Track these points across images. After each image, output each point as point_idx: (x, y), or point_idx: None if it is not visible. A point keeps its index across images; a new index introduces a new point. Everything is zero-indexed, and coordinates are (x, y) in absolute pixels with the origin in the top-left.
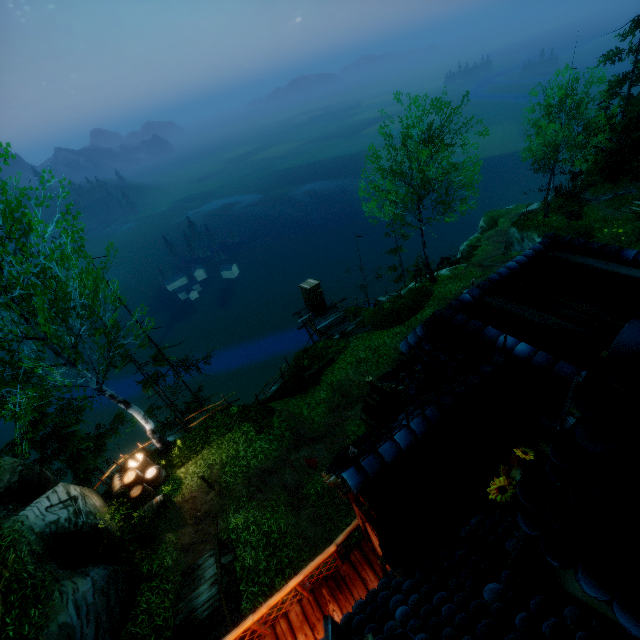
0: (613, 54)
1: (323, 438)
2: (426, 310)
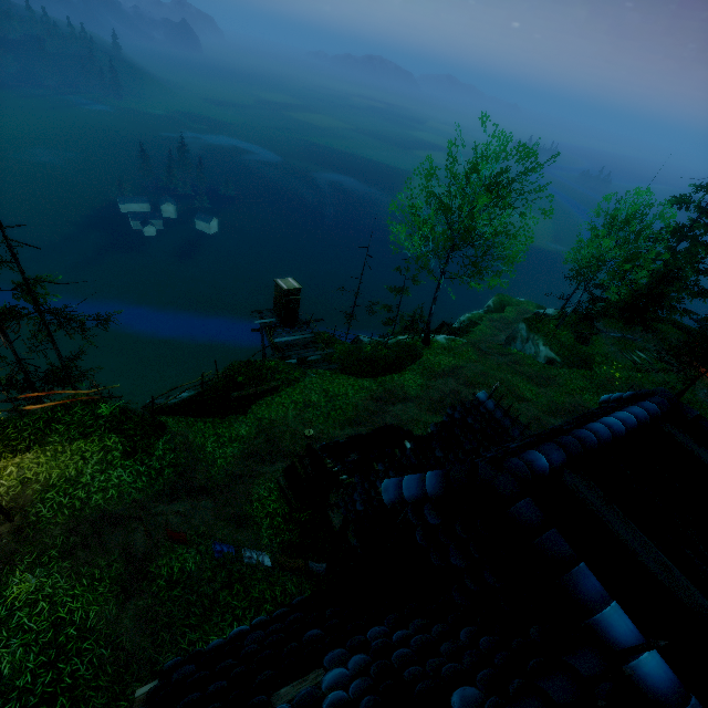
0: (684, 200)
1: (216, 493)
2: (406, 374)
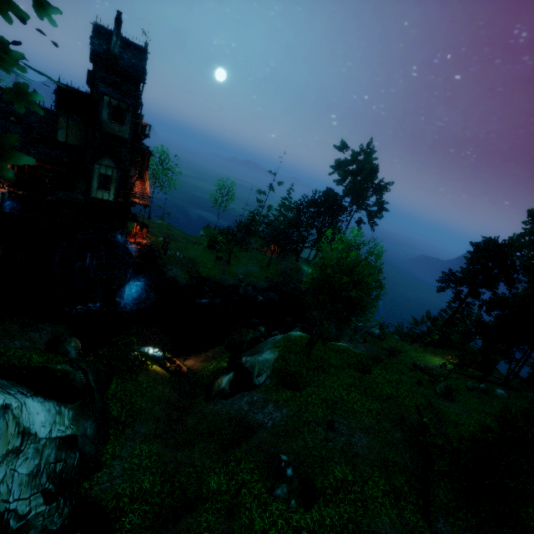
0: (260, 191)
1: None
2: None
